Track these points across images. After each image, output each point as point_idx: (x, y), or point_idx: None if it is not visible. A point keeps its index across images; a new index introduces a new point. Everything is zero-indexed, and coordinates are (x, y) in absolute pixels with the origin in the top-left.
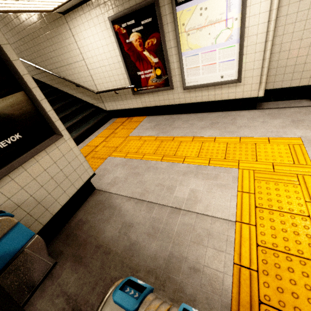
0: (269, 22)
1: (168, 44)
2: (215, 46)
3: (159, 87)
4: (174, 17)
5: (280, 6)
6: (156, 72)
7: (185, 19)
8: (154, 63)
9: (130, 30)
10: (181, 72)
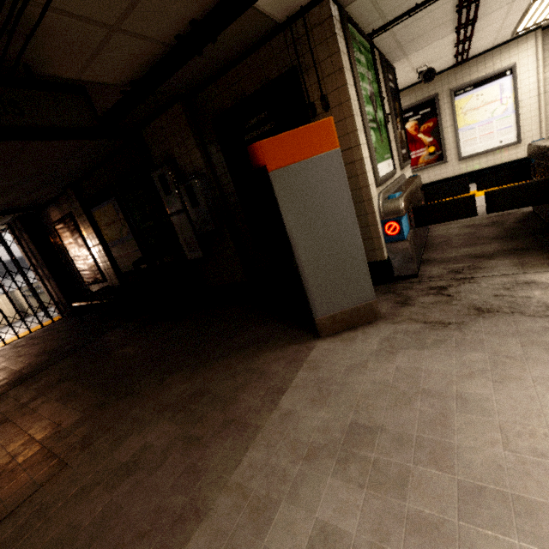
0: (539, 95)
1: (444, 125)
2: (491, 119)
3: (430, 164)
4: (452, 104)
5: (544, 86)
6: (429, 150)
7: (462, 104)
8: (428, 143)
9: (407, 120)
10: (456, 145)
